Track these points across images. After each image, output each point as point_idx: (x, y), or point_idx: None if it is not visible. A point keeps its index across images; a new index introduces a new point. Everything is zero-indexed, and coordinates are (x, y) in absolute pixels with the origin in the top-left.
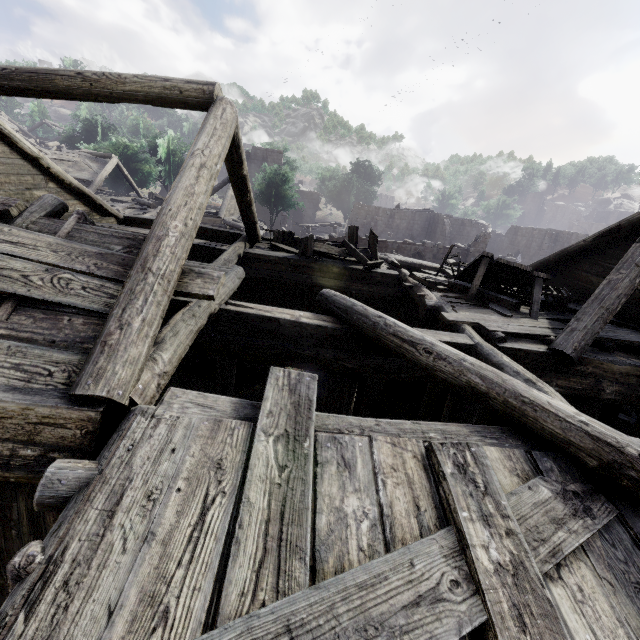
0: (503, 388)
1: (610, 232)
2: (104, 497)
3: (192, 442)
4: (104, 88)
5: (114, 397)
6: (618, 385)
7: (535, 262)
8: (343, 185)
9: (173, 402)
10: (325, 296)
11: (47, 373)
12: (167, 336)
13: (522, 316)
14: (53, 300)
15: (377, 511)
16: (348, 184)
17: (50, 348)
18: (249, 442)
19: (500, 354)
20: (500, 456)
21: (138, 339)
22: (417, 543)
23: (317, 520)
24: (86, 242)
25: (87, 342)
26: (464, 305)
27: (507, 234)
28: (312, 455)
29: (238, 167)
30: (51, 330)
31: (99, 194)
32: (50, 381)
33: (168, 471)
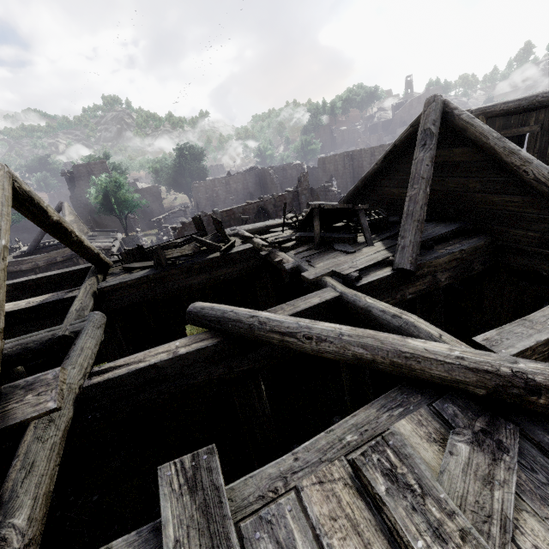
0: (385, 351)
1: (391, 152)
2: None
3: None
4: None
5: None
6: (447, 272)
7: (350, 191)
8: (175, 171)
9: None
10: (193, 313)
11: None
12: (17, 482)
13: (362, 247)
14: None
15: None
16: (179, 168)
17: None
18: None
19: (363, 297)
20: (413, 427)
21: None
22: None
23: None
24: None
25: None
26: (316, 255)
27: (318, 165)
28: None
29: (43, 217)
30: None
31: None
32: None
33: None
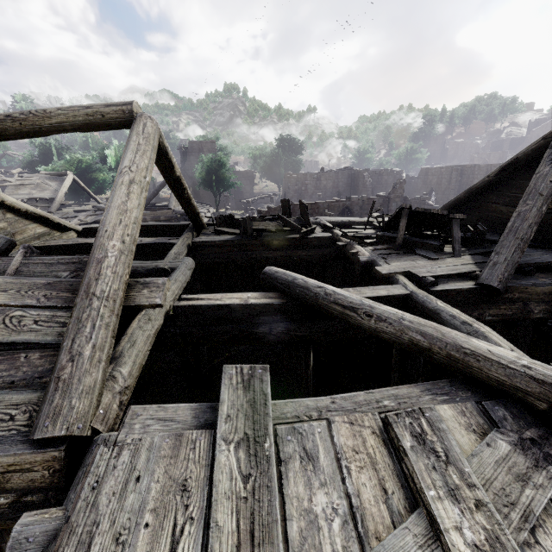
0: (444, 342)
1: (510, 165)
2: (71, 551)
3: (155, 465)
4: (33, 125)
5: (74, 432)
6: (544, 304)
7: (448, 201)
8: (272, 160)
9: (134, 422)
10: (268, 274)
11: (8, 418)
12: (125, 348)
13: (447, 256)
14: (7, 341)
15: (346, 504)
16: (276, 158)
17: (9, 391)
18: (211, 452)
19: (434, 300)
20: (454, 413)
21: (91, 367)
22: (390, 537)
23: (288, 529)
24: (34, 274)
25: (45, 376)
26: (394, 255)
27: (419, 176)
28: (274, 456)
29: (170, 170)
30: (9, 371)
31: (63, 208)
32: (12, 425)
33: (134, 505)
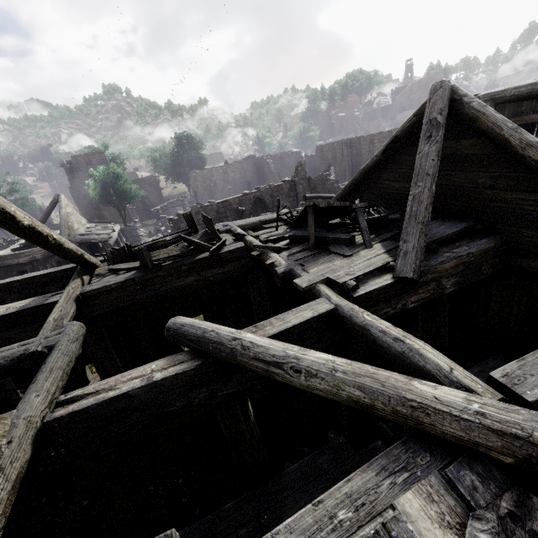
0: (386, 396)
1: (392, 144)
2: None
3: None
4: None
5: None
6: (453, 277)
7: (347, 184)
8: (173, 160)
9: None
10: (173, 330)
11: None
12: None
13: (360, 249)
14: None
15: None
16: (177, 158)
17: None
18: None
19: (360, 312)
20: (421, 503)
21: None
22: None
23: None
24: None
25: None
26: (310, 258)
27: (316, 153)
28: None
29: (11, 222)
30: None
31: None
32: None
33: None
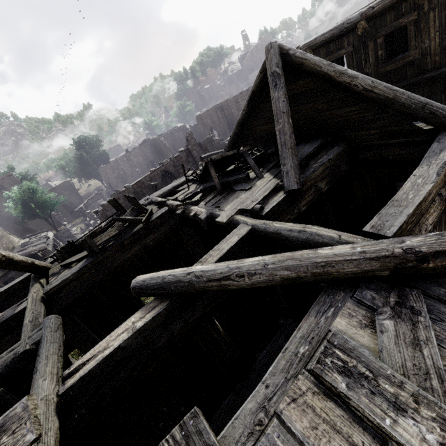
0: (304, 266)
1: (252, 98)
2: None
3: None
4: None
5: None
6: (324, 180)
7: (230, 137)
8: (80, 162)
9: None
10: (137, 288)
11: None
12: None
13: (255, 181)
14: None
15: None
16: (82, 159)
17: None
18: None
19: (271, 224)
20: (346, 321)
21: None
22: None
23: None
24: None
25: None
26: (222, 200)
27: (198, 122)
28: None
29: None
30: None
31: None
32: None
33: None
